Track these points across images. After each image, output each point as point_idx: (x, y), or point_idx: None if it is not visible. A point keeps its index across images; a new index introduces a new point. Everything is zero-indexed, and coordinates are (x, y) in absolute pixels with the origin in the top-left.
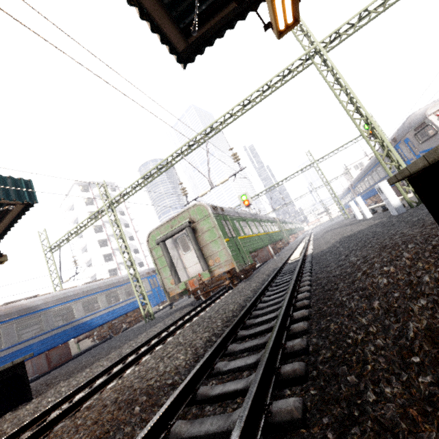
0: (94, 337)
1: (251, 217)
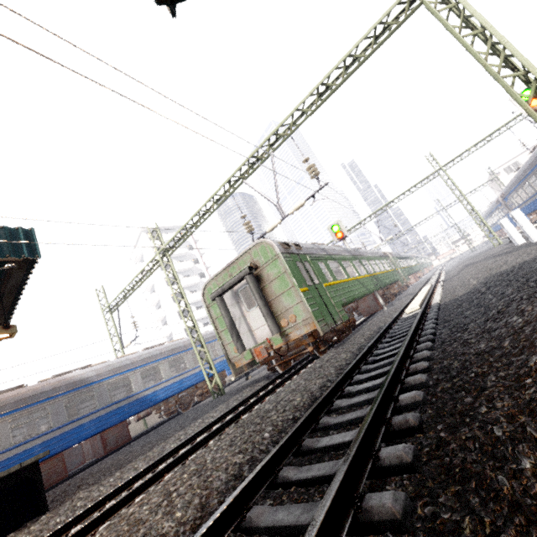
0: (161, 413)
1: (346, 254)
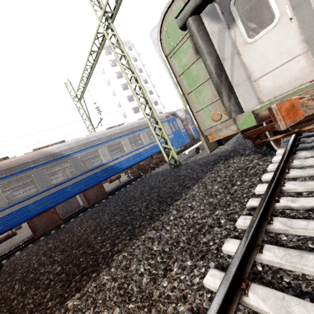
0: (128, 174)
1: None
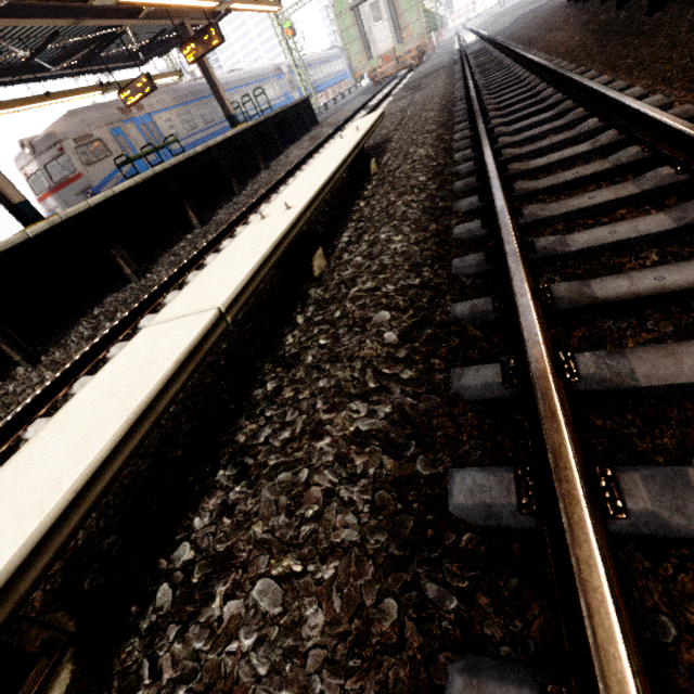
0: None
1: None
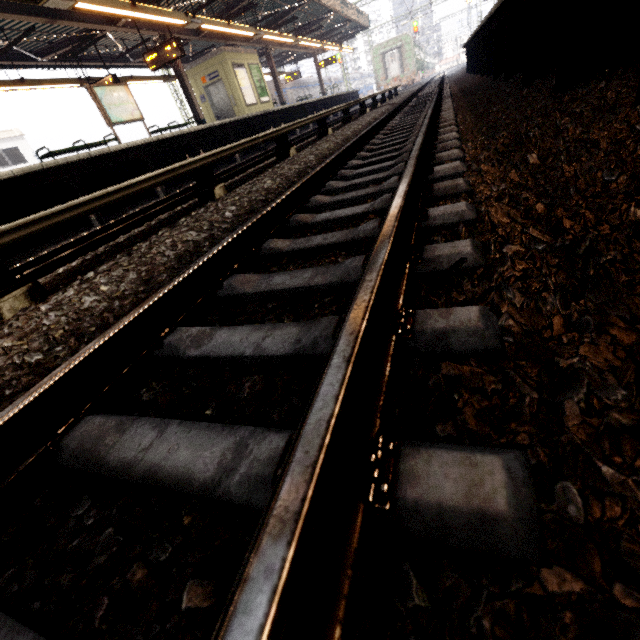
0: None
1: (417, 44)
